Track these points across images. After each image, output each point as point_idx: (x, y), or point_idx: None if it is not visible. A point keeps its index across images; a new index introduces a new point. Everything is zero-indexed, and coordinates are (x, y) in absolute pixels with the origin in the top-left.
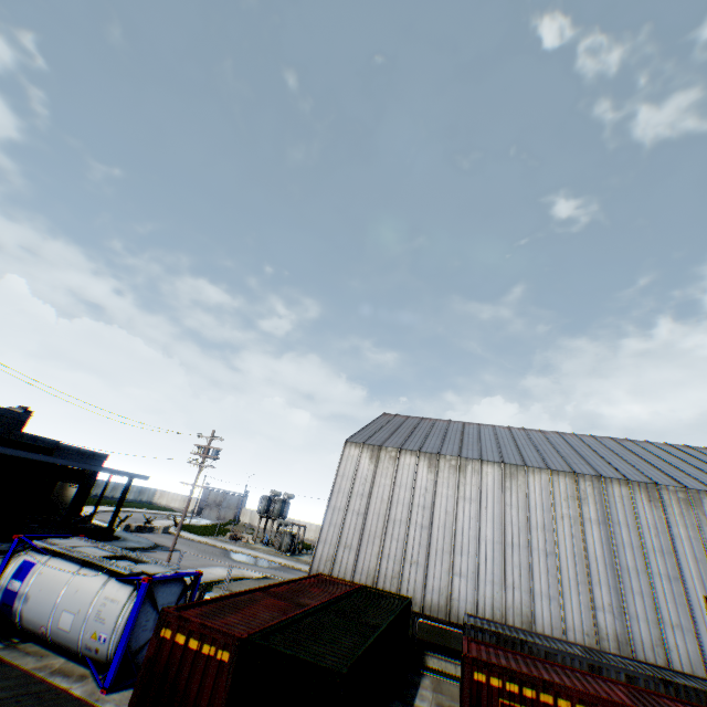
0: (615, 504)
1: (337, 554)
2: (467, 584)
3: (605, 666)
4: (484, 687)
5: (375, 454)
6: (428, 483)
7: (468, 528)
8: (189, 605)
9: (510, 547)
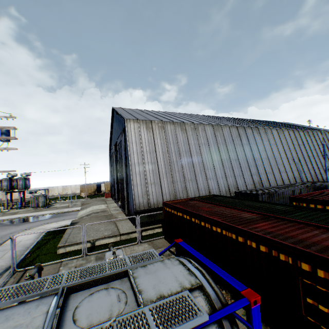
0: (249, 136)
1: (148, 189)
2: (214, 182)
3: (295, 189)
4: None
5: (149, 126)
6: (184, 139)
7: (208, 157)
8: None
9: (224, 161)
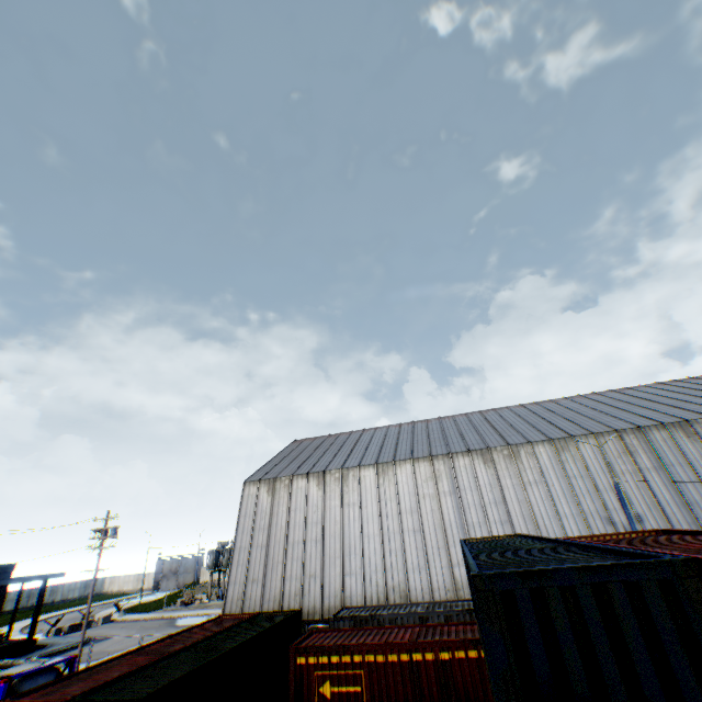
0: (462, 473)
1: (246, 590)
2: (356, 580)
3: (431, 614)
4: (305, 667)
5: (271, 487)
6: (318, 500)
7: (354, 530)
8: (34, 690)
9: (387, 536)
